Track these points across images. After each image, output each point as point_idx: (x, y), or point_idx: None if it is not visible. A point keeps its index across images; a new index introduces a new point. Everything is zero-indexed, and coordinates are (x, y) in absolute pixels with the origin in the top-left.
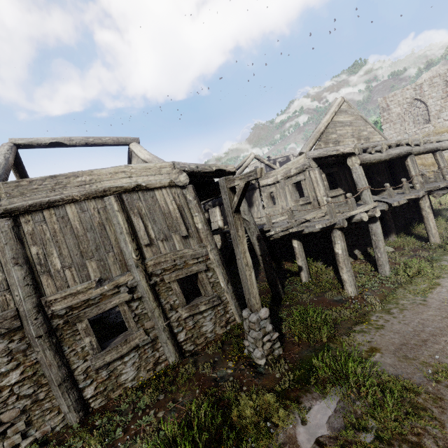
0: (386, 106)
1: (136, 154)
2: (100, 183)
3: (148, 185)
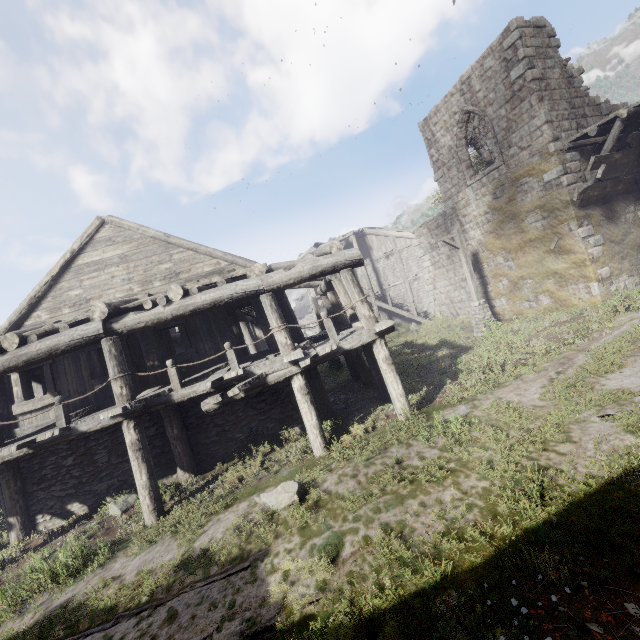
0: (430, 135)
1: None
2: None
3: None
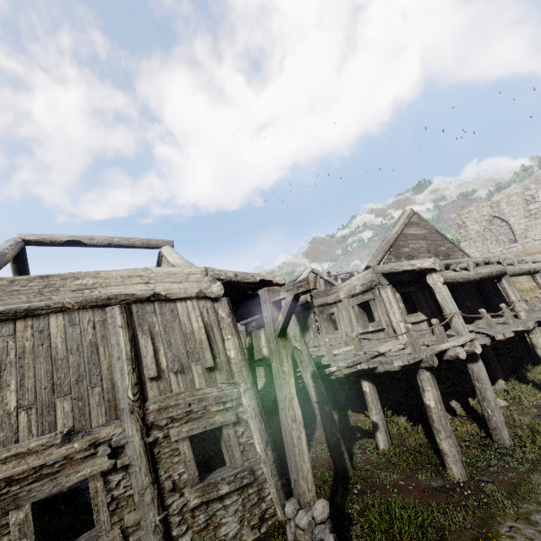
0: (461, 222)
1: (166, 258)
2: (105, 288)
3: (169, 295)
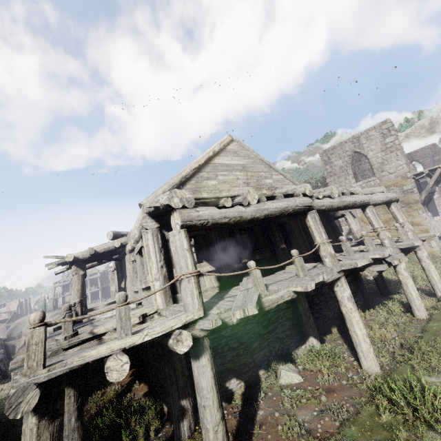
0: (327, 158)
1: None
2: None
3: None
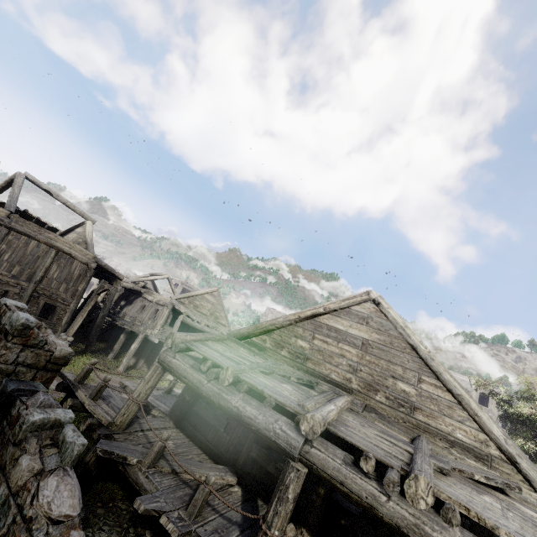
0: (267, 313)
1: (86, 231)
2: (56, 242)
3: (75, 257)
